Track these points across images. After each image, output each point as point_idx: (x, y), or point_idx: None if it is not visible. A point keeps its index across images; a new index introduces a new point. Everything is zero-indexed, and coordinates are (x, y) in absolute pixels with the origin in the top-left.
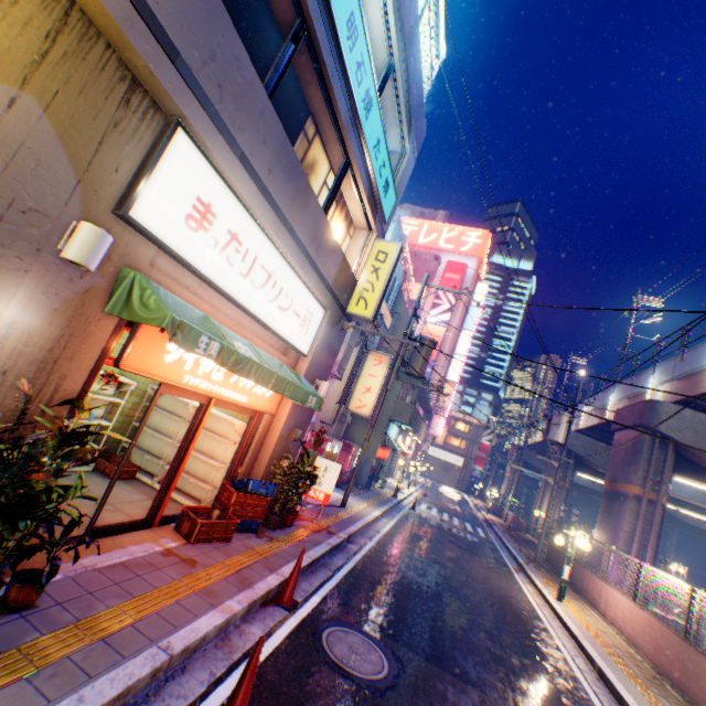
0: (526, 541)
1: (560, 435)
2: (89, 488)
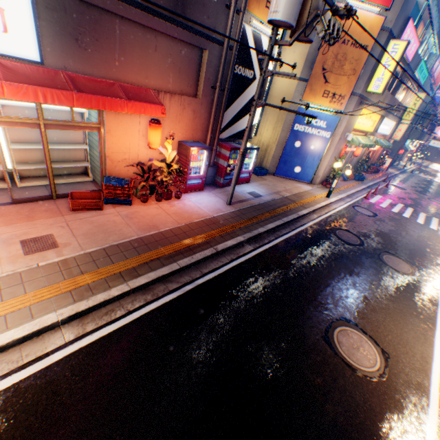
0: None
1: None
2: None
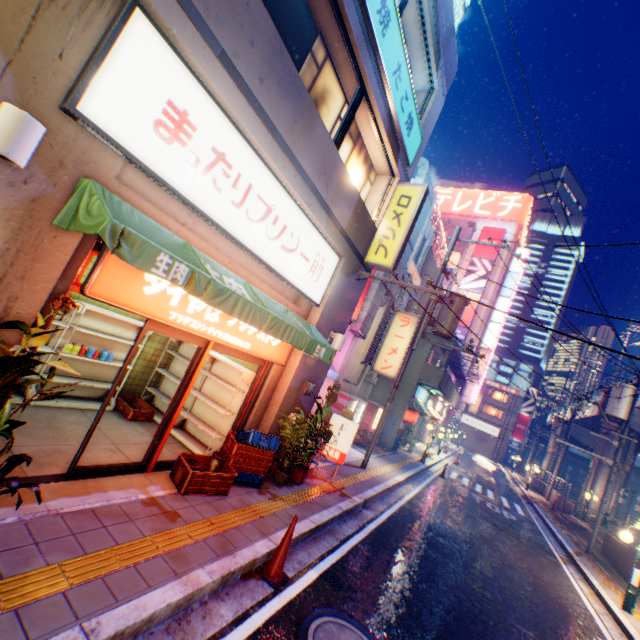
0: (574, 525)
1: (622, 410)
2: (101, 426)
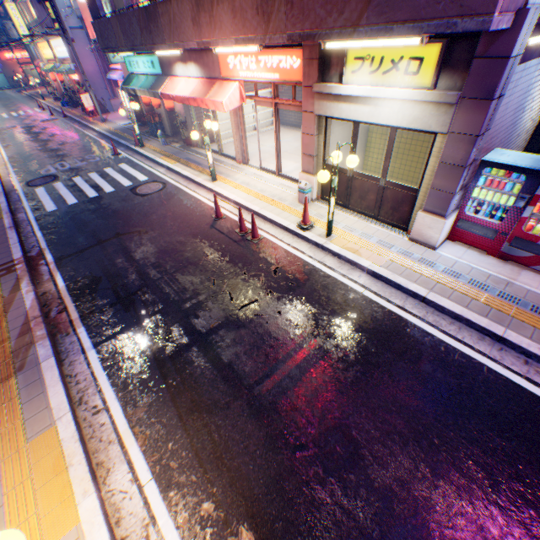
0: None
1: None
2: None
